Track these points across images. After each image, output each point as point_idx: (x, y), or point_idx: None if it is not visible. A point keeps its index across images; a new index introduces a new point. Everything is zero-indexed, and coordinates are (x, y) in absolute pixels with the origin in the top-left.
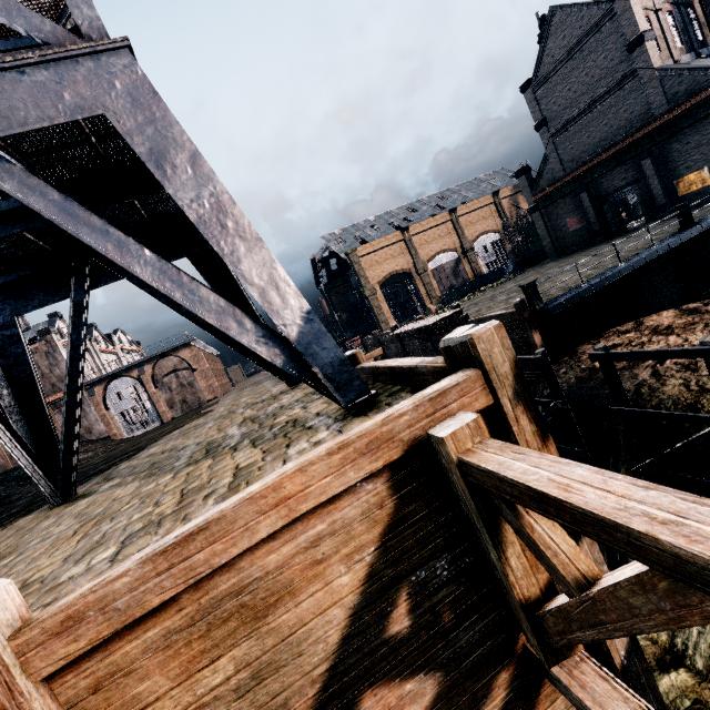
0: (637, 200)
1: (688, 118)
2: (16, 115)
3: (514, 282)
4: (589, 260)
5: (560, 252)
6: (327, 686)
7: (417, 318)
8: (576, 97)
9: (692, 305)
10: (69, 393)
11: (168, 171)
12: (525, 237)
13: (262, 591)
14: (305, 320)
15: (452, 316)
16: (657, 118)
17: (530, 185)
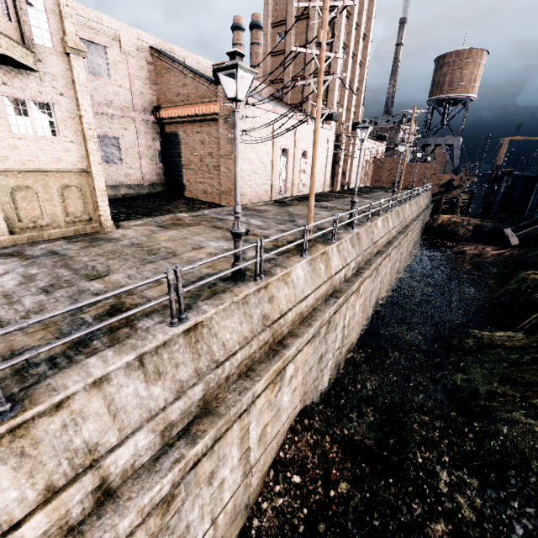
0: None
1: None
2: (447, 142)
3: None
4: None
5: None
6: (440, 186)
7: None
8: None
9: None
10: (424, 160)
11: (455, 150)
12: None
13: (441, 179)
14: (456, 168)
15: None
16: None
17: None
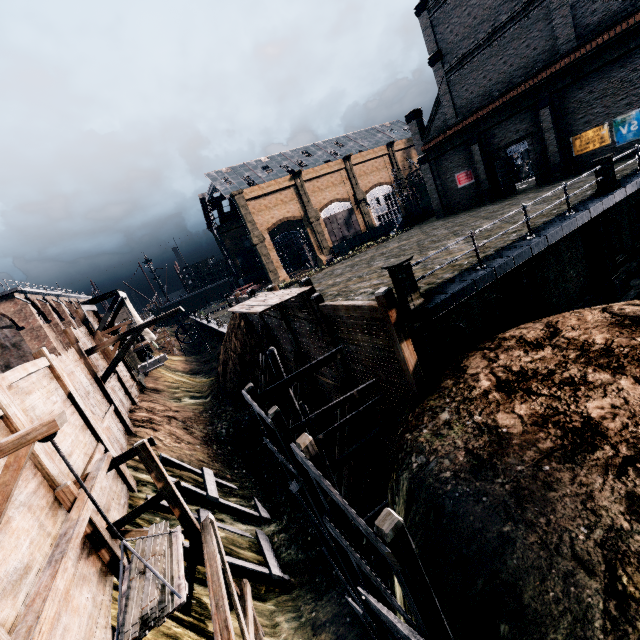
0: (521, 161)
1: (596, 59)
2: None
3: (398, 241)
4: (480, 223)
5: (447, 210)
6: None
7: (268, 289)
8: (475, 24)
9: (630, 308)
10: None
11: None
12: (413, 192)
13: None
14: None
15: (302, 294)
16: (562, 57)
17: (421, 132)
